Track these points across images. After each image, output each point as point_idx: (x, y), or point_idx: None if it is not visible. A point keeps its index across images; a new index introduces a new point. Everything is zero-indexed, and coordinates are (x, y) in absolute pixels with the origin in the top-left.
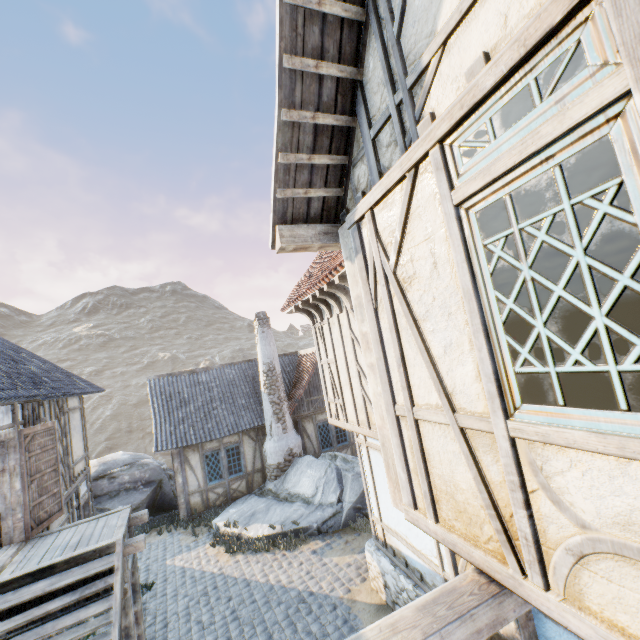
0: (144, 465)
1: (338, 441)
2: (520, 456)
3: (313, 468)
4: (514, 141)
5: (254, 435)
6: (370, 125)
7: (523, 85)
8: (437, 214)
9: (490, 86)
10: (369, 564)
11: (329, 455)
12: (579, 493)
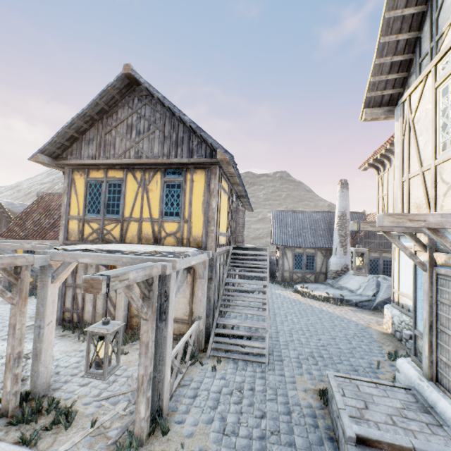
0: None
1: (383, 274)
2: (437, 172)
3: (360, 277)
4: None
5: (324, 253)
6: (420, 57)
7: None
8: (430, 93)
9: (449, 47)
10: (384, 315)
11: (373, 276)
12: (448, 174)
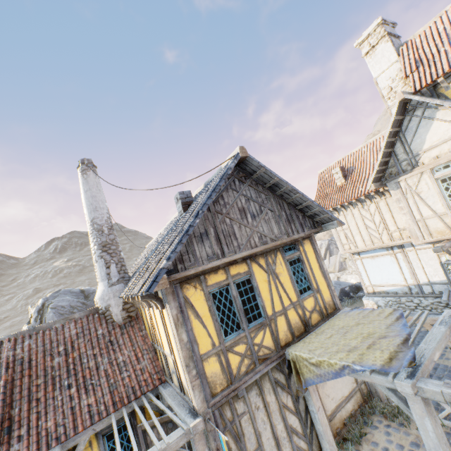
0: None
1: None
2: None
3: None
4: (447, 171)
5: None
6: (397, 160)
7: (448, 164)
8: (429, 180)
9: (442, 163)
10: (366, 304)
11: None
12: None
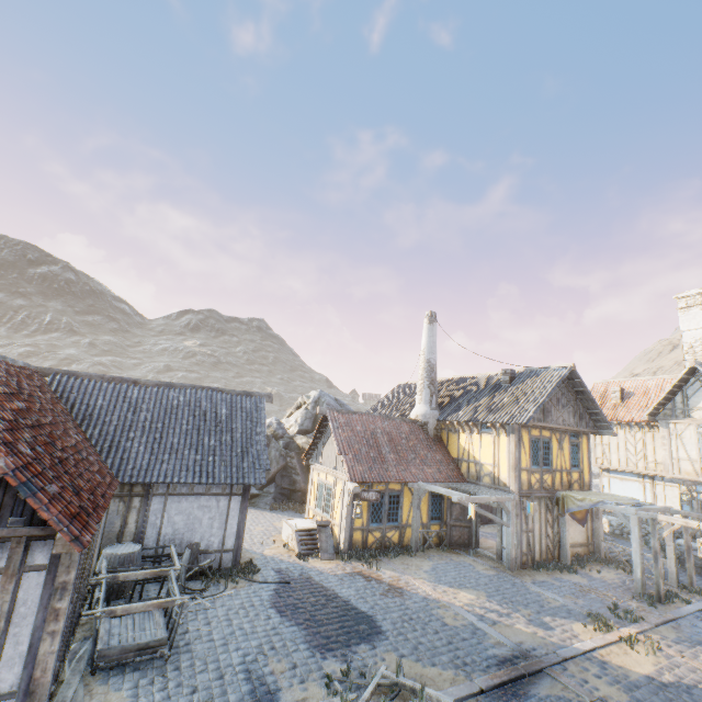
0: None
1: None
2: (701, 464)
3: None
4: None
5: None
6: (674, 406)
7: None
8: (692, 431)
9: None
10: None
11: None
12: None
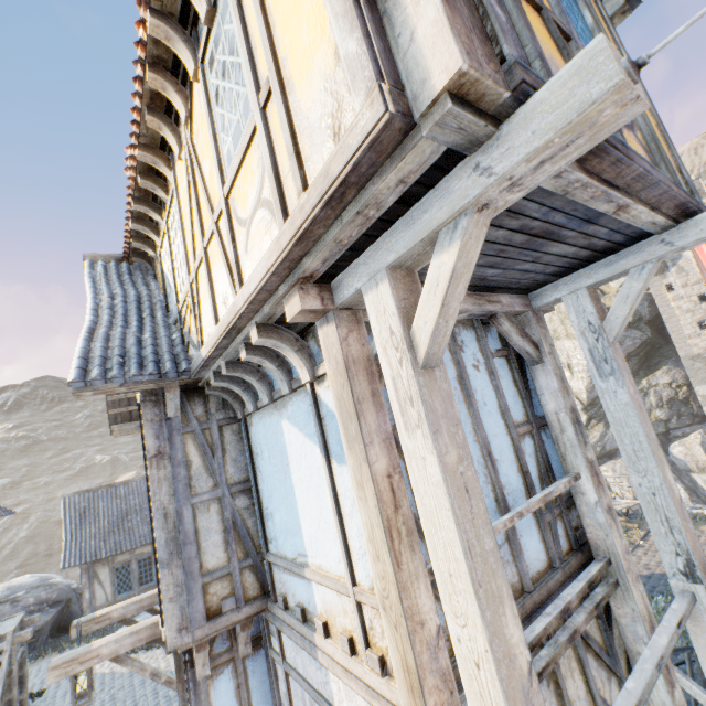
0: (52, 585)
1: None
2: None
3: None
4: None
5: None
6: None
7: None
8: None
9: None
10: None
11: None
12: None
